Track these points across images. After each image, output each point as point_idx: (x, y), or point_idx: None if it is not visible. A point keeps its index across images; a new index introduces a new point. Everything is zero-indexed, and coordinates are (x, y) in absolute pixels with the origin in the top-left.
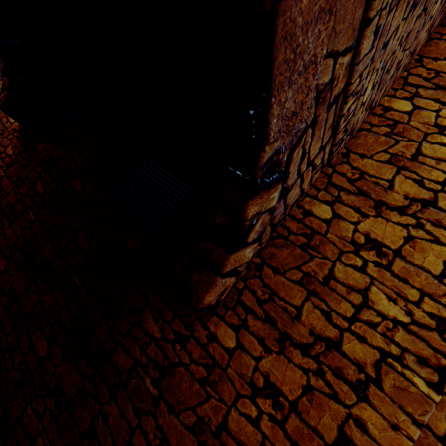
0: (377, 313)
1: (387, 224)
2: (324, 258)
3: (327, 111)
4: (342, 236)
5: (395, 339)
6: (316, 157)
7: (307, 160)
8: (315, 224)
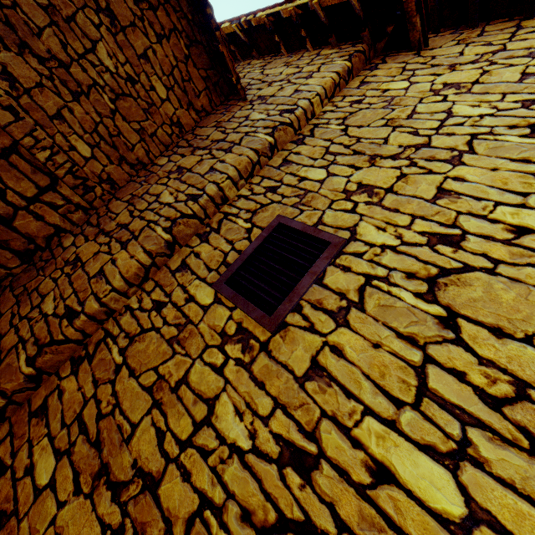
0: (40, 310)
1: (93, 245)
2: (44, 275)
3: (5, 159)
4: (65, 258)
5: (35, 328)
6: (41, 195)
7: (20, 196)
8: (58, 252)
